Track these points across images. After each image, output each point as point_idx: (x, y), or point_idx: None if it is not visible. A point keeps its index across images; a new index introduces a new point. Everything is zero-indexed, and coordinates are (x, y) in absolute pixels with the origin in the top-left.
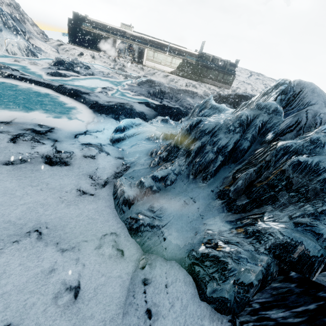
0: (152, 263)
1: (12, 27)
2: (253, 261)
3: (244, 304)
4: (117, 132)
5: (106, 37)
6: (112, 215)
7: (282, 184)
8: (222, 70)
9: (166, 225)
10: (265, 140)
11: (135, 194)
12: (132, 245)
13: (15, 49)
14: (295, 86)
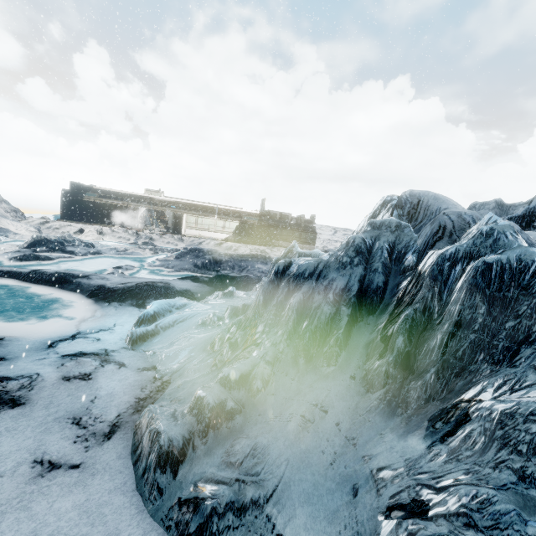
0: None
1: None
2: (535, 512)
3: None
4: (142, 325)
5: (123, 206)
6: (130, 512)
7: (481, 312)
8: (296, 227)
9: (275, 494)
10: (406, 266)
11: (186, 433)
12: None
13: None
14: (409, 197)
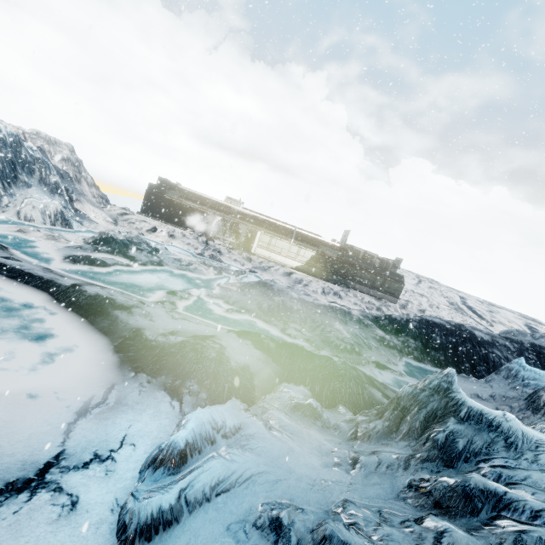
0: None
1: (52, 185)
2: None
3: None
4: (160, 469)
5: (200, 211)
6: None
7: None
8: (381, 272)
9: None
10: None
11: None
12: None
13: (35, 212)
14: None
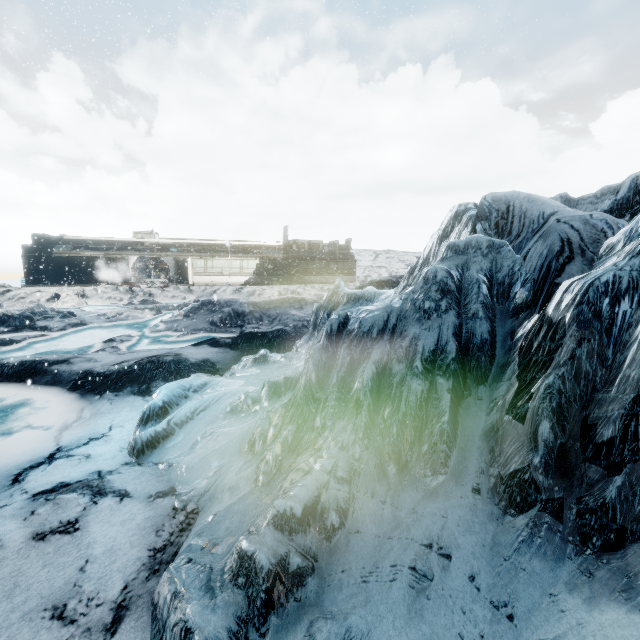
0: None
1: None
2: None
3: None
4: (149, 423)
5: (107, 258)
6: None
7: None
8: (331, 256)
9: None
10: (517, 304)
11: (232, 622)
12: None
13: None
14: (493, 203)
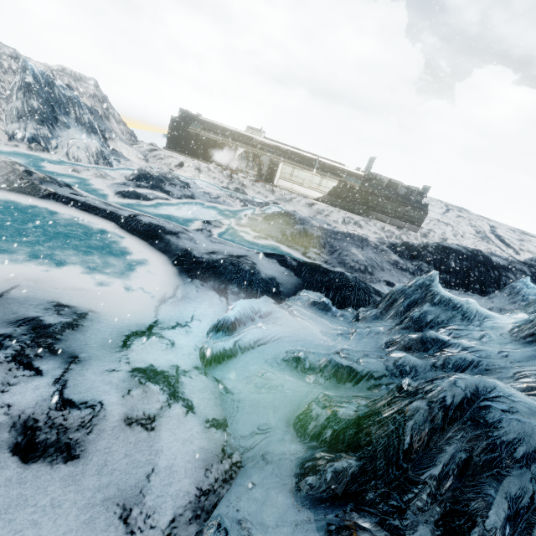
0: None
1: (87, 124)
2: None
3: None
4: (220, 332)
5: (223, 143)
6: None
7: None
8: (404, 201)
9: None
10: None
11: None
12: None
13: (81, 153)
14: None
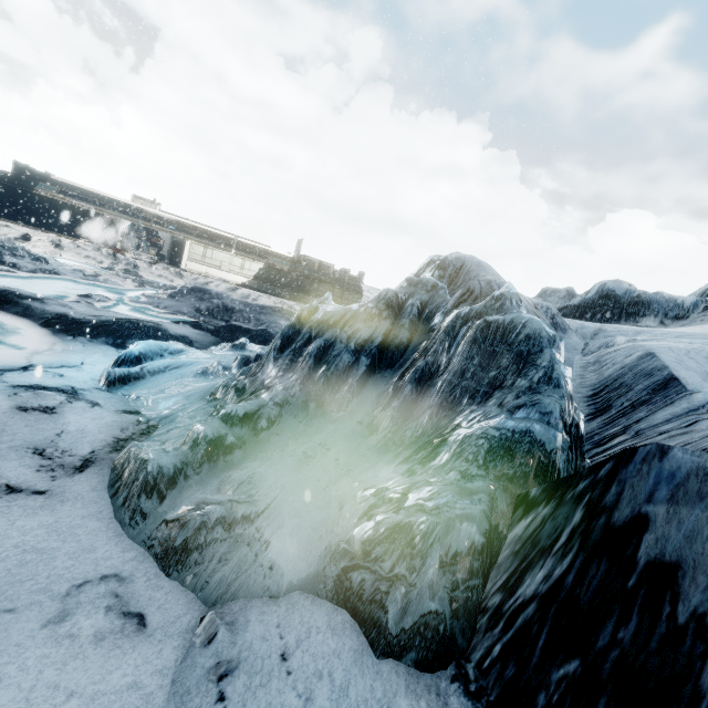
0: (237, 619)
1: None
2: (465, 496)
3: (473, 612)
4: (122, 367)
5: (96, 213)
6: (107, 535)
7: (475, 363)
8: (339, 283)
9: (267, 511)
10: (432, 326)
11: (178, 462)
12: (171, 596)
13: None
14: (454, 260)
